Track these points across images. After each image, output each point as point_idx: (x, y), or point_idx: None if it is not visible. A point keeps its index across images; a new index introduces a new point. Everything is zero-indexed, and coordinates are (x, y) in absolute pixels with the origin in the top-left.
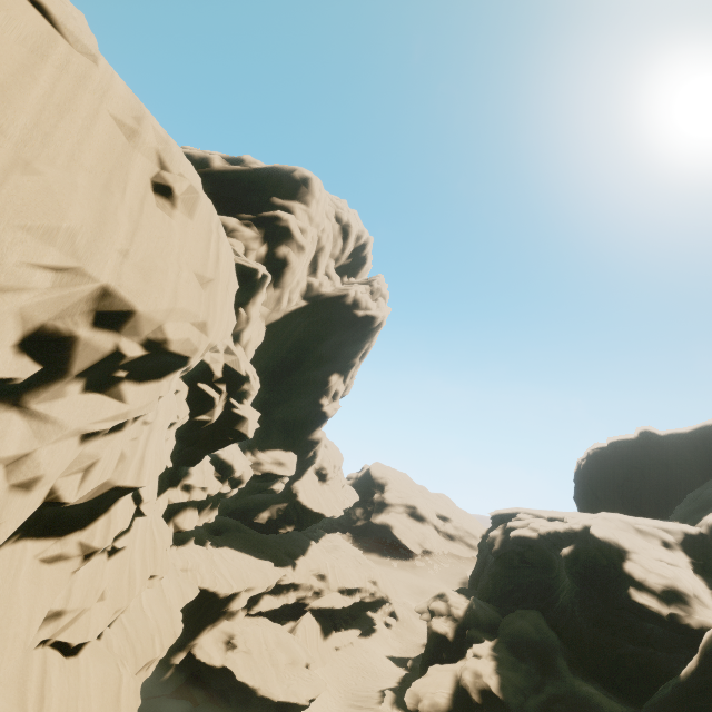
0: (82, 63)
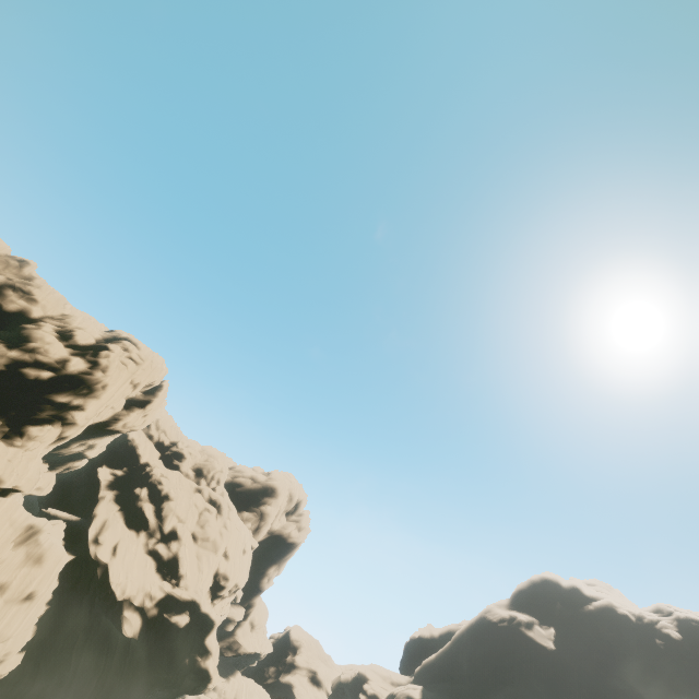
0: (241, 536)
